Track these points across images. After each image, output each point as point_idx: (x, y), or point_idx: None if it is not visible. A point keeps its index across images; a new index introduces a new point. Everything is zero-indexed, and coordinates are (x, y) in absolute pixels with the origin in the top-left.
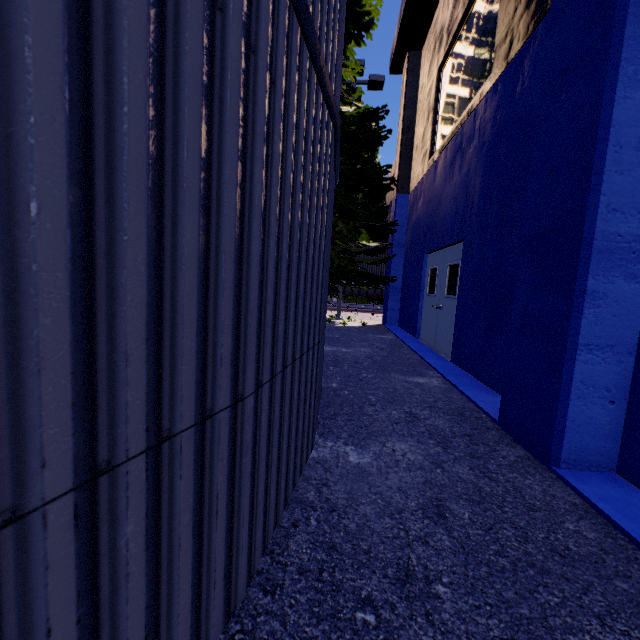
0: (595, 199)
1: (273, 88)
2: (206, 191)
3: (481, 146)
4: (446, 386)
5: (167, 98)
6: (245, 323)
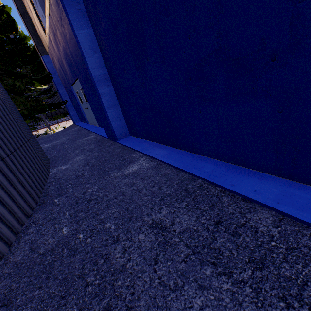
0: (88, 66)
1: None
2: None
3: (61, 34)
4: (96, 136)
5: None
6: None
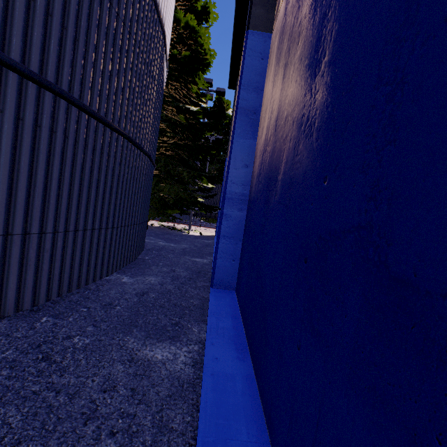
0: (227, 178)
1: (67, 139)
2: (31, 172)
3: None
4: (208, 263)
5: (17, 152)
6: (48, 209)
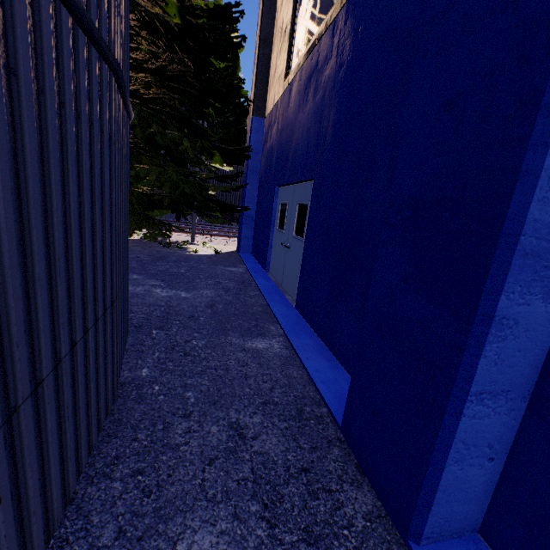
0: (537, 161)
1: None
2: None
3: (339, 67)
4: (287, 353)
5: None
6: None
